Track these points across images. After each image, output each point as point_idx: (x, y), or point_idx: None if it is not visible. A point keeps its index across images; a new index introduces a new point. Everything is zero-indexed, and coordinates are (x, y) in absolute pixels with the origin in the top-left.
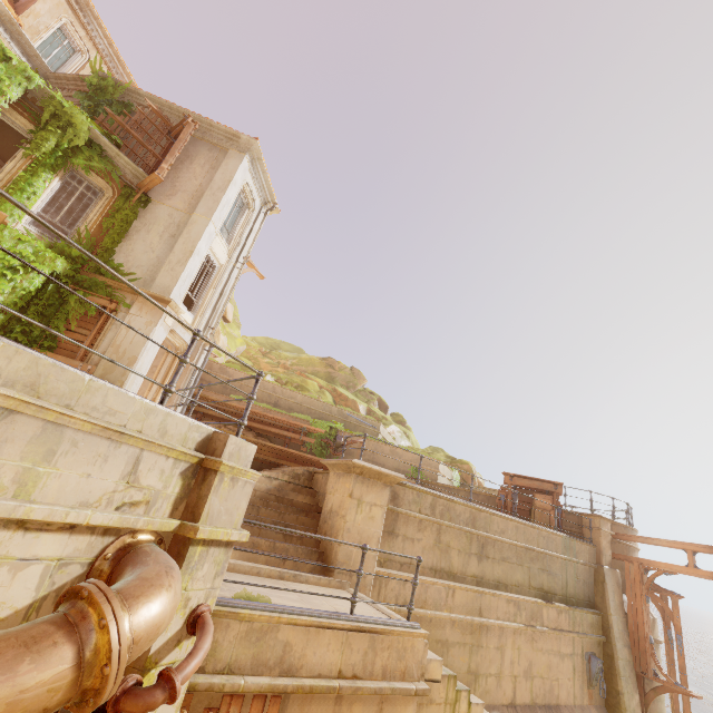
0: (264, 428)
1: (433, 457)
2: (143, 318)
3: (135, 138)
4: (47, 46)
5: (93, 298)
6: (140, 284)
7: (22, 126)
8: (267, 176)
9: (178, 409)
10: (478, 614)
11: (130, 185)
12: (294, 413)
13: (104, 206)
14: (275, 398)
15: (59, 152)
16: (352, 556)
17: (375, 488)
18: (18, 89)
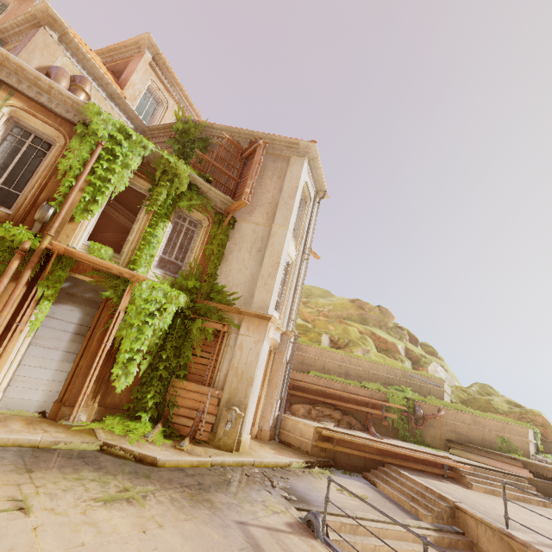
0: (347, 406)
1: (496, 405)
2: (251, 337)
3: (218, 169)
4: (140, 106)
5: (208, 323)
6: (242, 302)
7: (142, 186)
8: (321, 171)
9: (278, 401)
10: None
11: (220, 211)
12: (367, 384)
13: (203, 235)
14: (345, 367)
15: (170, 201)
16: None
17: None
18: (138, 159)
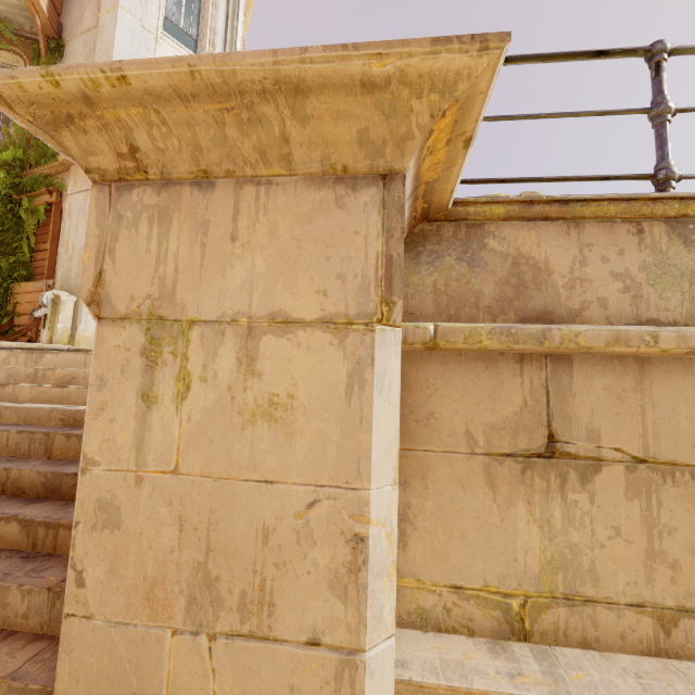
0: None
1: None
2: (79, 193)
3: None
4: None
5: (38, 199)
6: None
7: None
8: None
9: None
10: None
11: (35, 38)
12: None
13: None
14: None
15: None
16: (159, 678)
17: (265, 223)
18: None
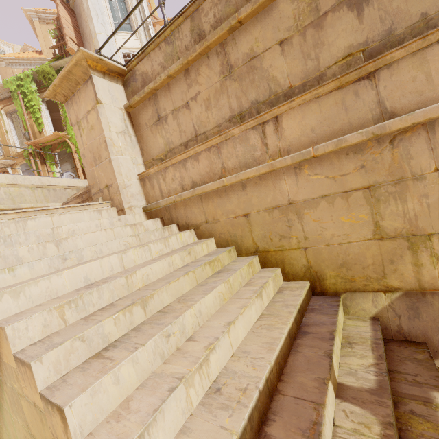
0: None
1: None
2: None
3: (66, 44)
4: None
5: None
6: None
7: None
8: None
9: None
10: (374, 120)
11: None
12: None
13: None
14: None
15: None
16: (96, 175)
17: (82, 97)
18: (33, 84)
